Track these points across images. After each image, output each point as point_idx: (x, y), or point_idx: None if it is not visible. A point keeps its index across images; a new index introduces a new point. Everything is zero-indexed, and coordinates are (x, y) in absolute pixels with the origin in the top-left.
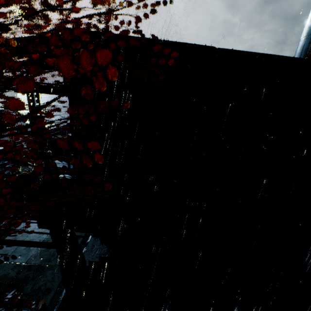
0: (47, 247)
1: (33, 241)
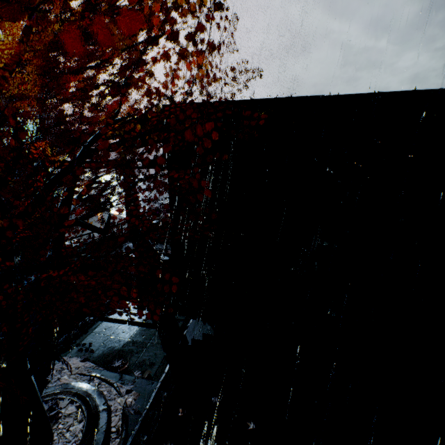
0: (148, 327)
1: (134, 320)
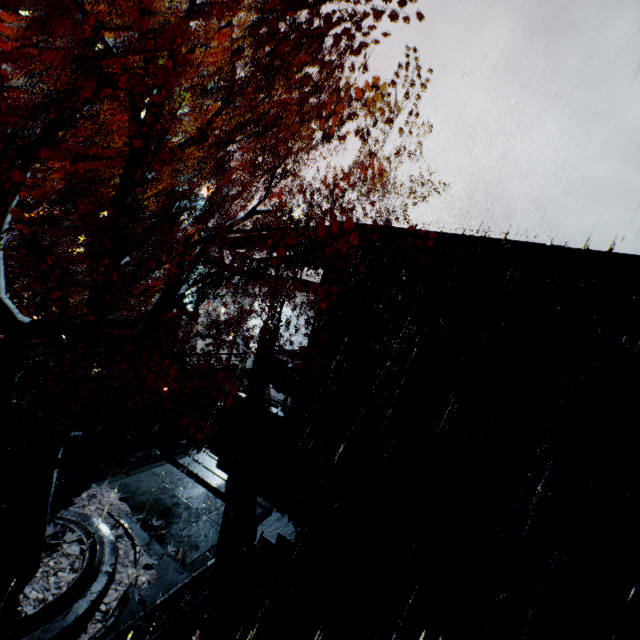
0: (216, 495)
1: (204, 479)
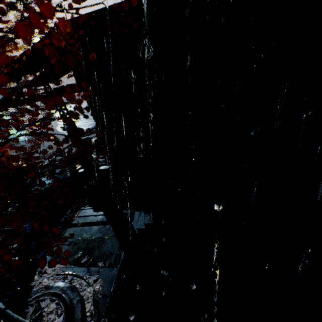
0: (104, 224)
1: (92, 221)
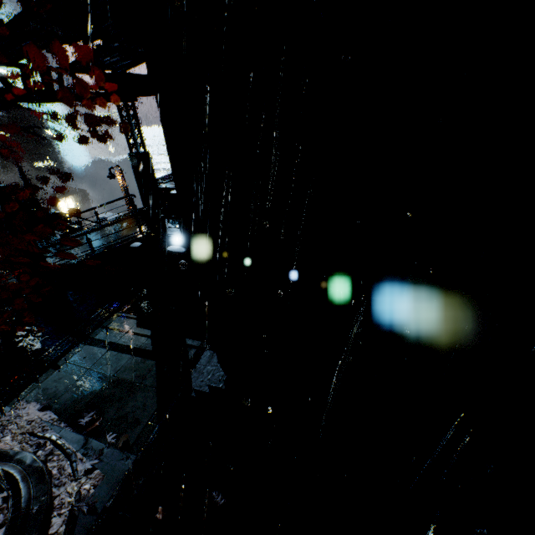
0: (144, 357)
1: (128, 345)
